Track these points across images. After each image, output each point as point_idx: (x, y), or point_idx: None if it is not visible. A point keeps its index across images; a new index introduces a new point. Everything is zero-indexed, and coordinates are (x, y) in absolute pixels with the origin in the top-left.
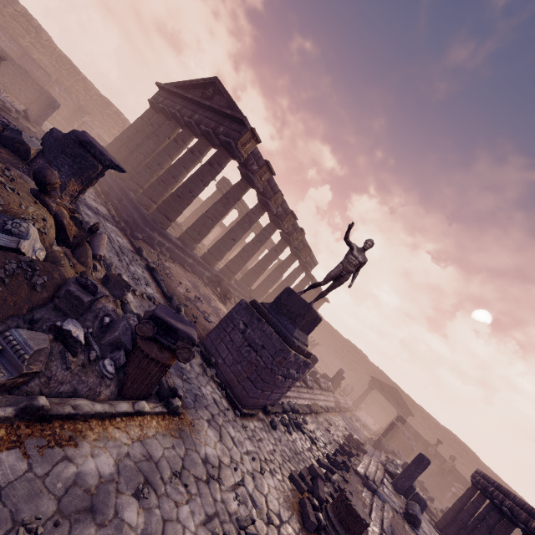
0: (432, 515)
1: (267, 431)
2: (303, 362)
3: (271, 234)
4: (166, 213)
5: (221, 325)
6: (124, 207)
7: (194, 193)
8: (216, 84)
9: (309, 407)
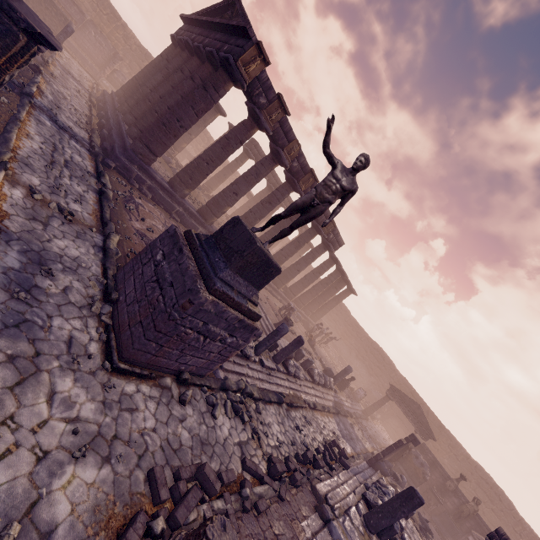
0: None
1: (163, 403)
2: (238, 321)
3: (284, 196)
4: (148, 143)
5: (140, 255)
6: (109, 137)
7: (183, 122)
8: (235, 2)
9: (279, 396)
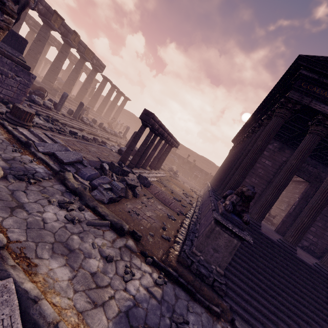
0: (161, 169)
1: None
2: (16, 67)
3: (47, 34)
4: None
5: None
6: None
7: None
8: None
9: (79, 127)
